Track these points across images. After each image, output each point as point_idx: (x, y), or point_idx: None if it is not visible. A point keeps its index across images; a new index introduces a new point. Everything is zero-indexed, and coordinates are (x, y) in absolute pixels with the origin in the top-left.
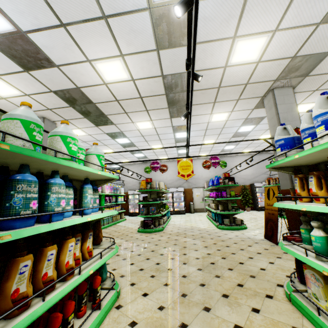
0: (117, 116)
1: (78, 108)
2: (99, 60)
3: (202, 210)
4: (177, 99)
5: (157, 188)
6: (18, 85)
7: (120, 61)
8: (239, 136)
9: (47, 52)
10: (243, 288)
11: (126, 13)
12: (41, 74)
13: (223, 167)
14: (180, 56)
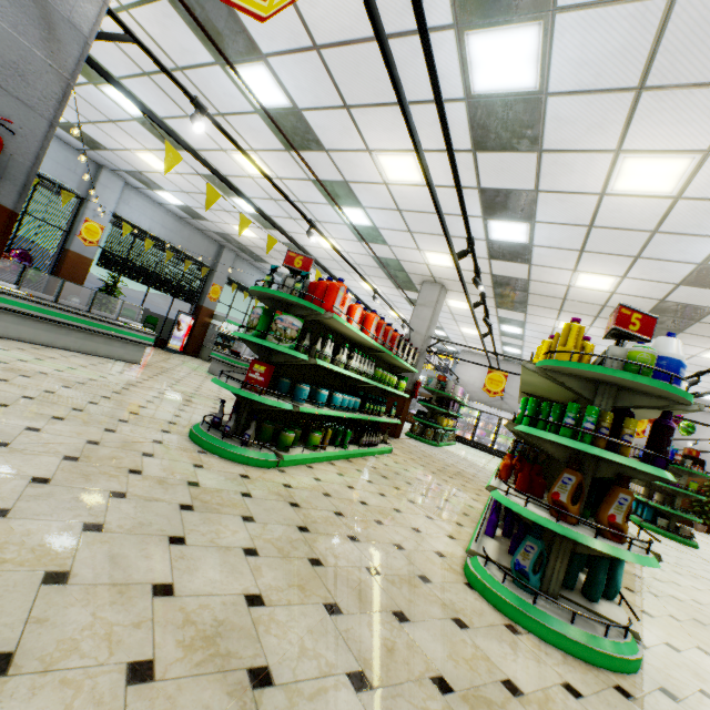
0: (542, 308)
1: (498, 290)
2: (588, 273)
3: None
4: (661, 321)
5: None
6: (461, 262)
7: (615, 279)
8: None
9: (535, 256)
10: (697, 579)
11: (667, 260)
12: (502, 263)
13: (684, 434)
14: (708, 295)
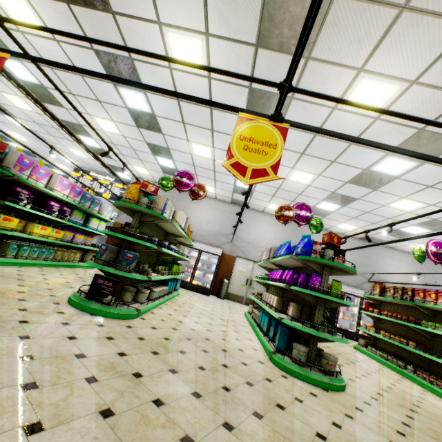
0: None
1: None
2: None
3: (239, 299)
4: None
5: (164, 215)
6: None
7: None
8: (365, 183)
9: None
10: None
11: None
12: None
13: (314, 231)
14: None
